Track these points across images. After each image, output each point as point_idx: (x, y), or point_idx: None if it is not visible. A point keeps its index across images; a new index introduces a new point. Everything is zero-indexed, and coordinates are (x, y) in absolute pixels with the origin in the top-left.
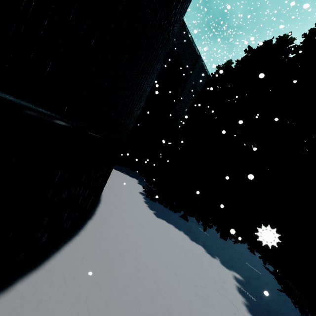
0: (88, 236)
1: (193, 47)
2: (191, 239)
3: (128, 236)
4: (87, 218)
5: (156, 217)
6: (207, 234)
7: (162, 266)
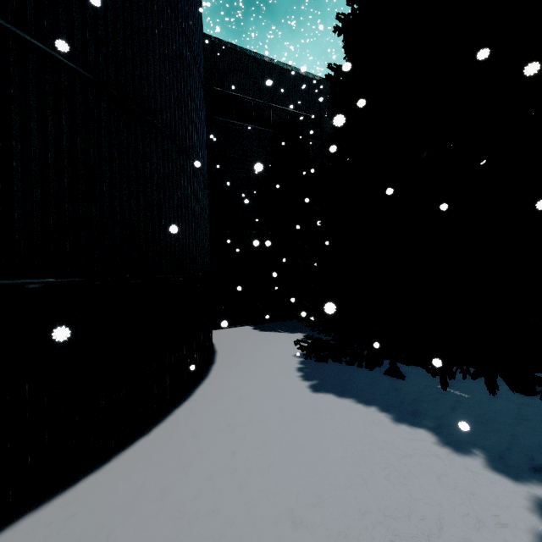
0: (115, 470)
1: (300, 76)
2: (396, 419)
3: (210, 450)
4: (139, 435)
5: (311, 393)
6: (462, 395)
7: (263, 507)
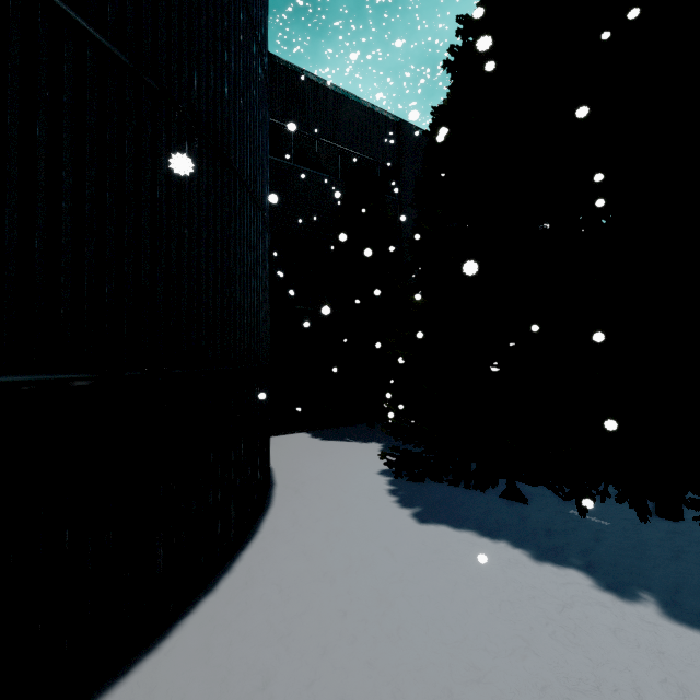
0: (180, 649)
1: (376, 115)
2: (536, 556)
3: (310, 611)
4: (200, 594)
5: (417, 524)
6: (602, 523)
7: (410, 689)
